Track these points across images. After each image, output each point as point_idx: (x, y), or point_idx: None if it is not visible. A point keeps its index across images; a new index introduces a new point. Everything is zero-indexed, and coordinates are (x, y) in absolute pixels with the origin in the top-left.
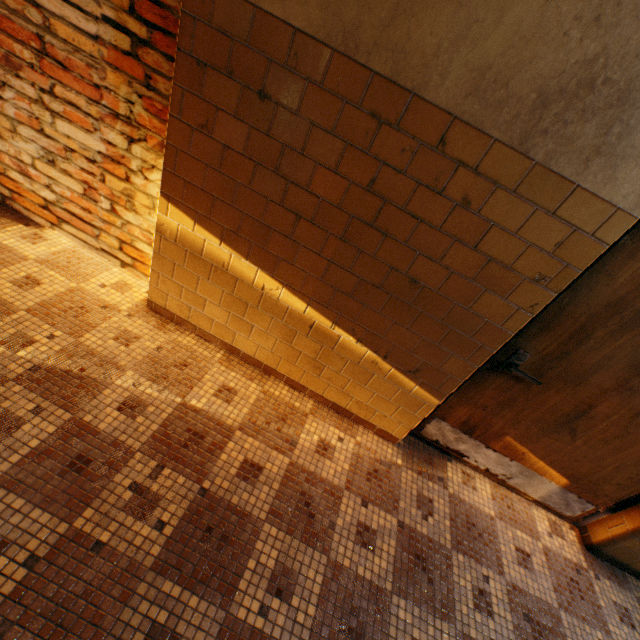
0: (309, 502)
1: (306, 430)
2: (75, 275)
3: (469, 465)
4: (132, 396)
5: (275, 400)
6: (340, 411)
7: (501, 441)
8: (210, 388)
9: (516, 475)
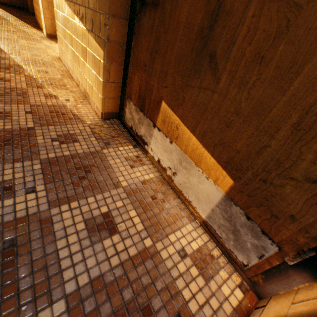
0: (3, 95)
1: (56, 90)
2: (50, 48)
3: (149, 156)
4: (8, 58)
5: (61, 82)
6: (87, 96)
7: (160, 112)
8: (39, 69)
9: (178, 168)
